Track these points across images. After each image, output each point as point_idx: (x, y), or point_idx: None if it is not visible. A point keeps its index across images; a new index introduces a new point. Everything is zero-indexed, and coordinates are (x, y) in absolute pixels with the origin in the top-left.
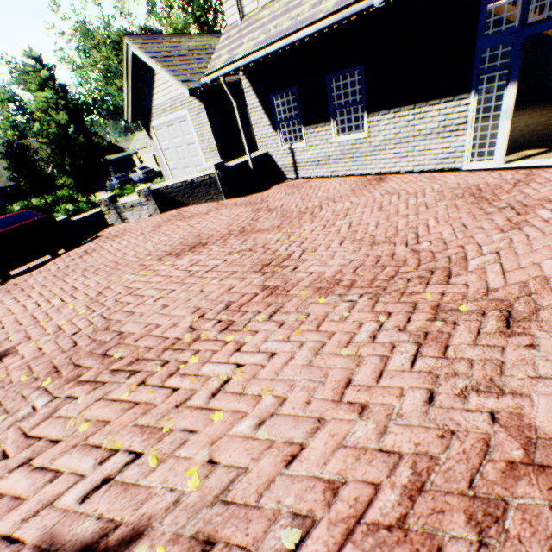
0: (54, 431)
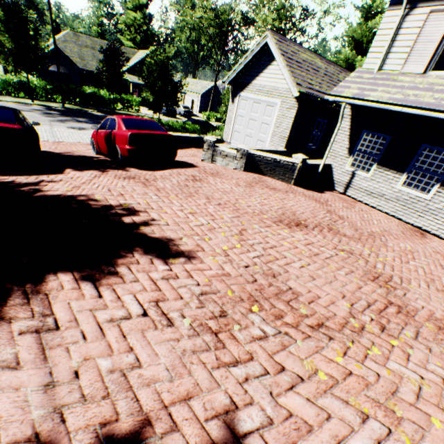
0: (296, 366)
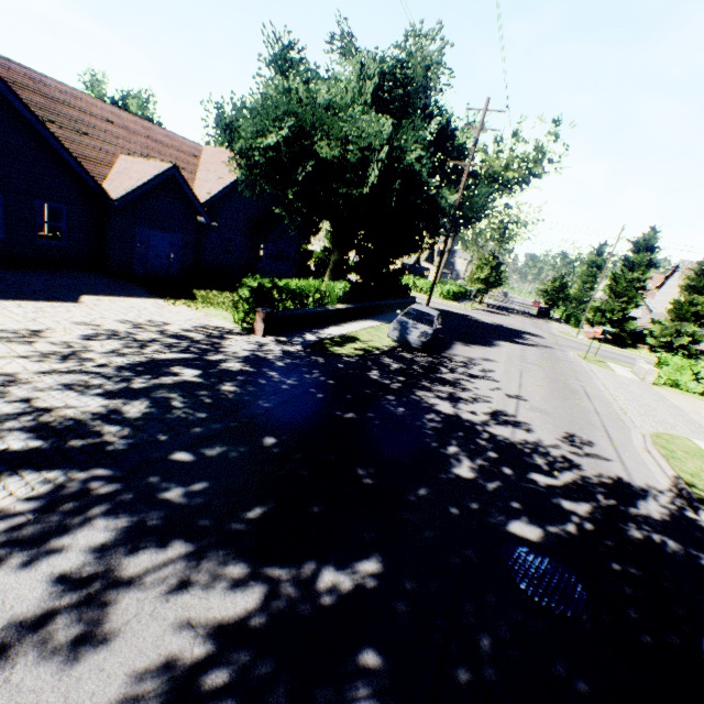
0: None
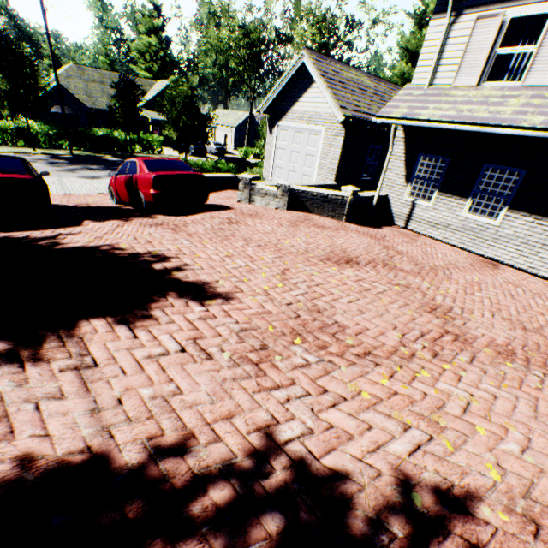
0: (339, 388)
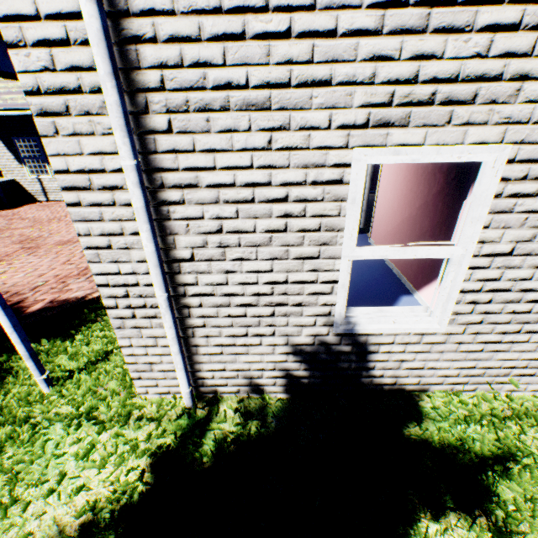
0: None
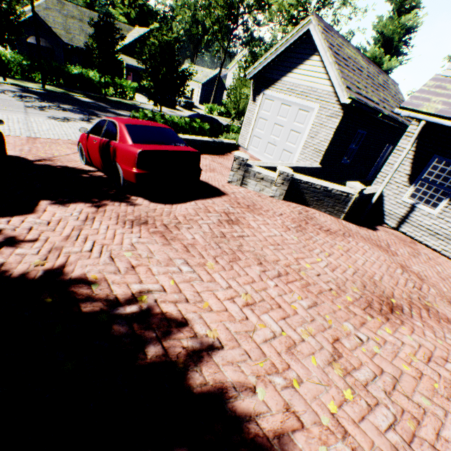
0: None
